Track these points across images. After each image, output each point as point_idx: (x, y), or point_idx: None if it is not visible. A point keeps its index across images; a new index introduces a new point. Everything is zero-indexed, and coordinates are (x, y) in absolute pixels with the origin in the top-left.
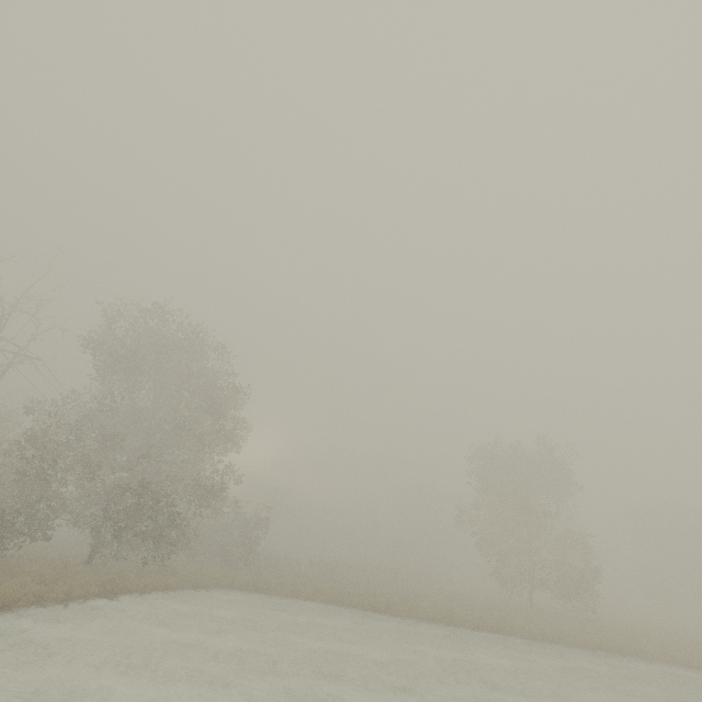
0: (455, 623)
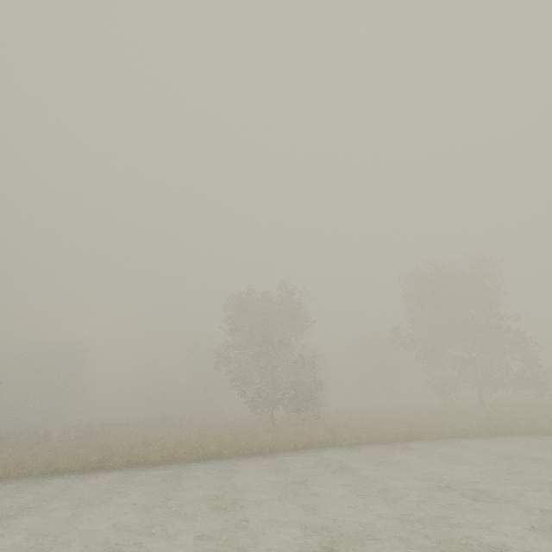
0: (175, 460)
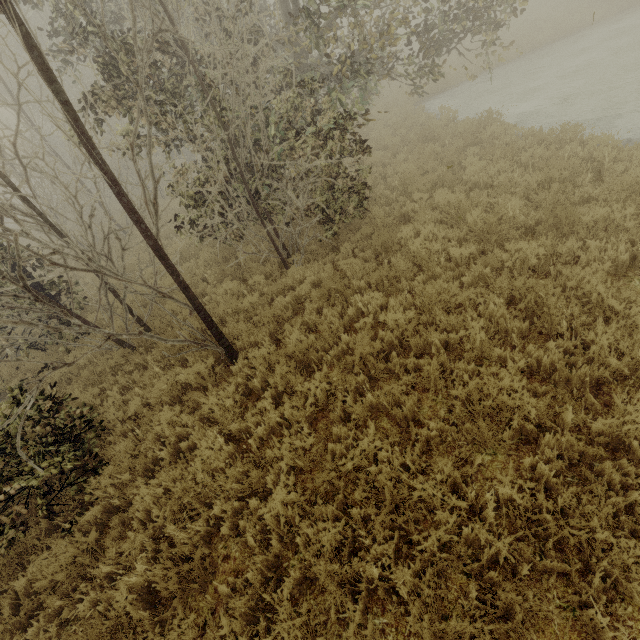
0: None
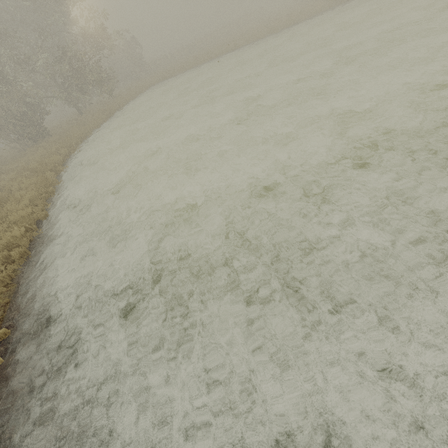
0: (274, 32)
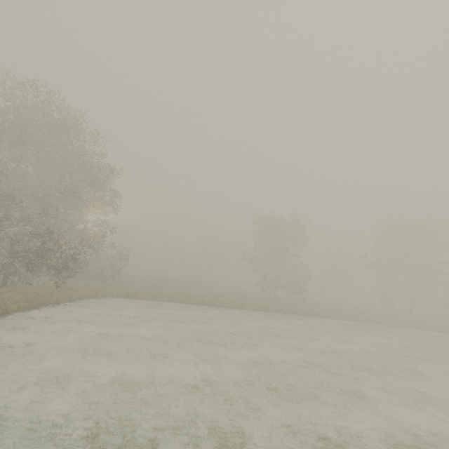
0: (247, 308)
